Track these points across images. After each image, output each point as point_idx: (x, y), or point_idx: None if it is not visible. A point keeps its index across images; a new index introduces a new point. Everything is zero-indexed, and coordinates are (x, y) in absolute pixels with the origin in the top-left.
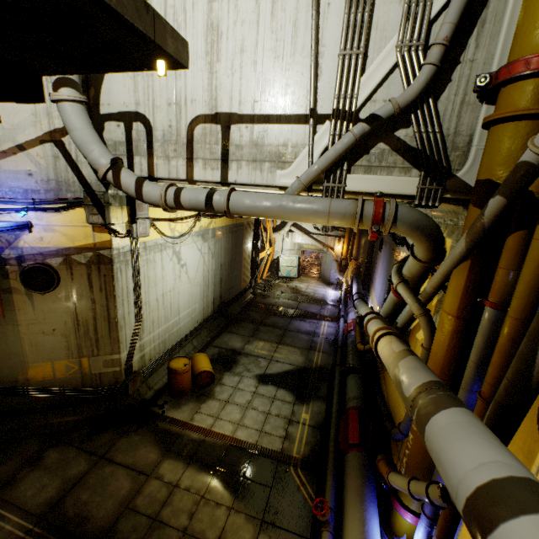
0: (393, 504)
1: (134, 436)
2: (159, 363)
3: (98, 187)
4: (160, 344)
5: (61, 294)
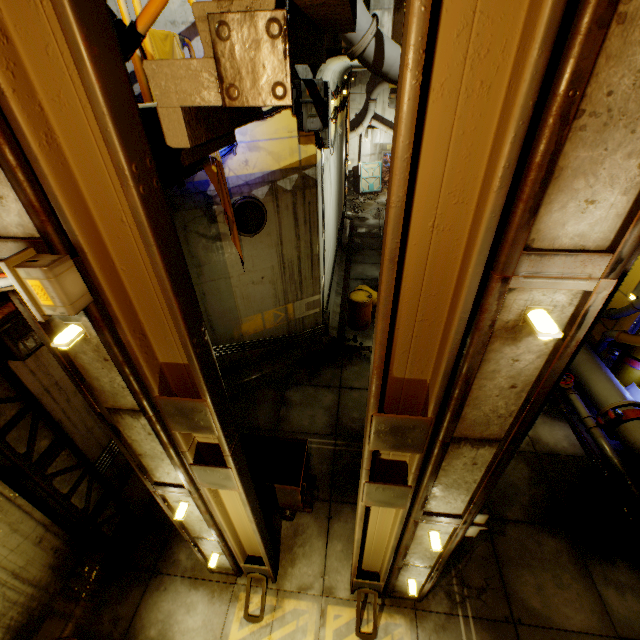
0: (628, 363)
1: (352, 367)
2: (328, 302)
3: (305, 73)
4: (327, 282)
5: (267, 234)
